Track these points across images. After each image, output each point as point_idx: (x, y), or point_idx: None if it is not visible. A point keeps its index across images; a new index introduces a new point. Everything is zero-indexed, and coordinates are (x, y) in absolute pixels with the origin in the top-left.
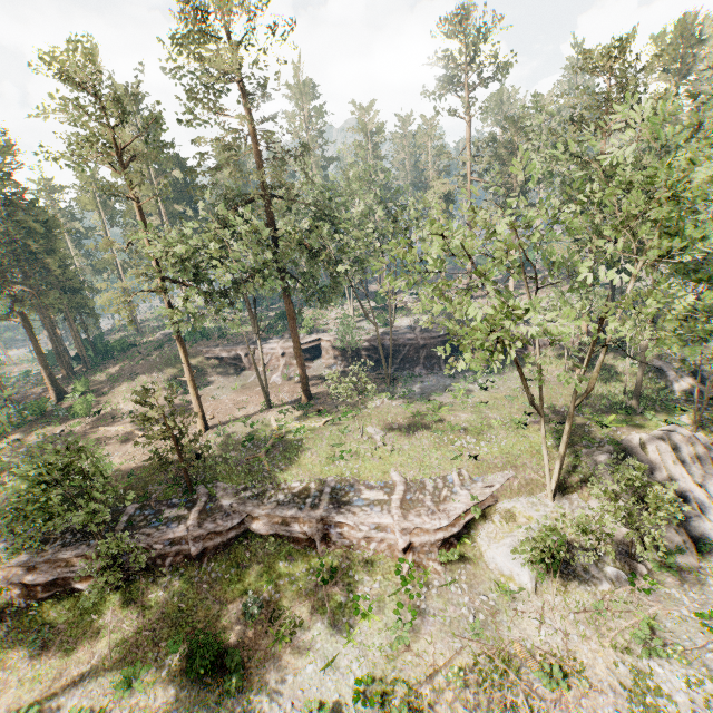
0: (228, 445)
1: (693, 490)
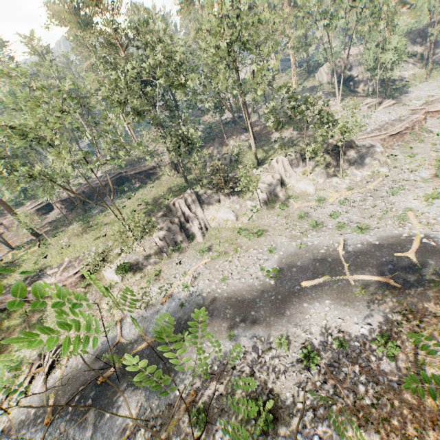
0: None
1: (190, 216)
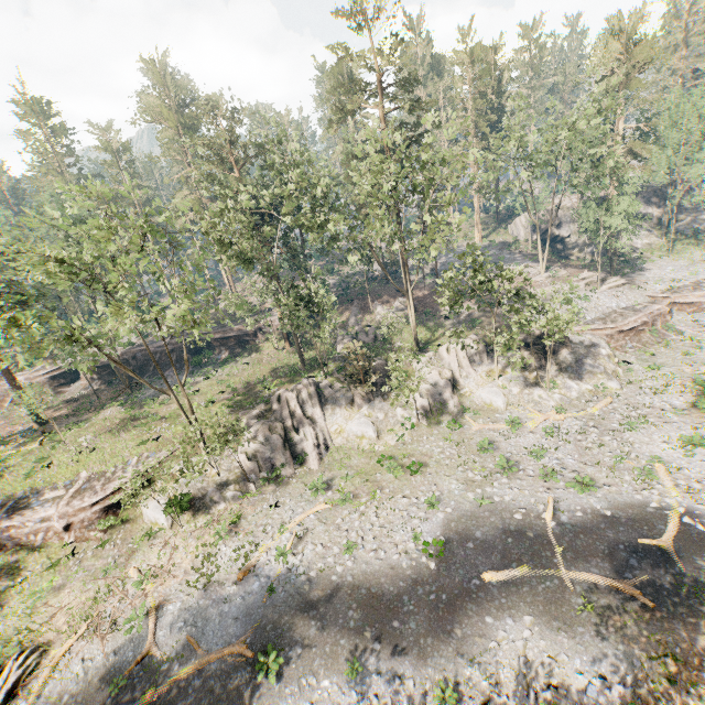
0: None
1: (303, 422)
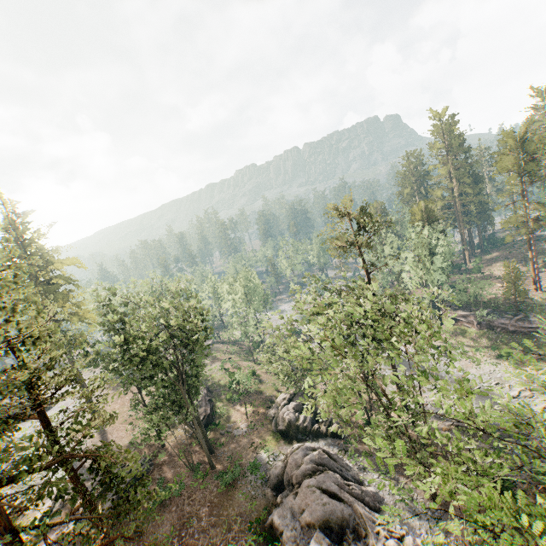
0: (545, 300)
1: None
